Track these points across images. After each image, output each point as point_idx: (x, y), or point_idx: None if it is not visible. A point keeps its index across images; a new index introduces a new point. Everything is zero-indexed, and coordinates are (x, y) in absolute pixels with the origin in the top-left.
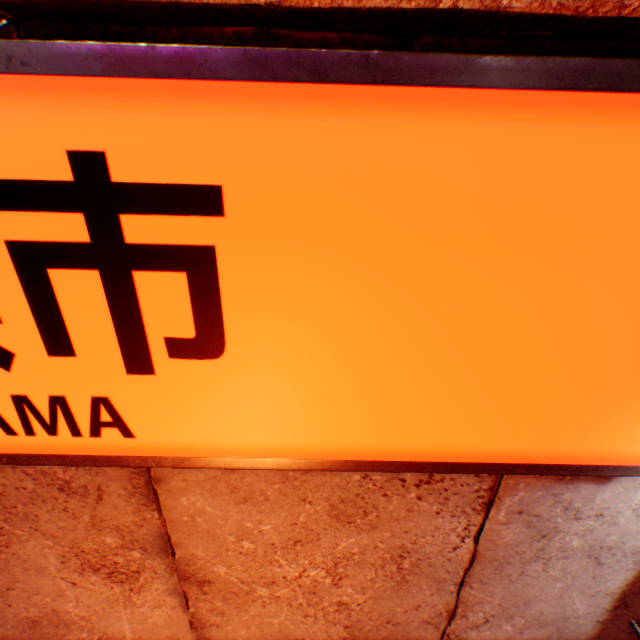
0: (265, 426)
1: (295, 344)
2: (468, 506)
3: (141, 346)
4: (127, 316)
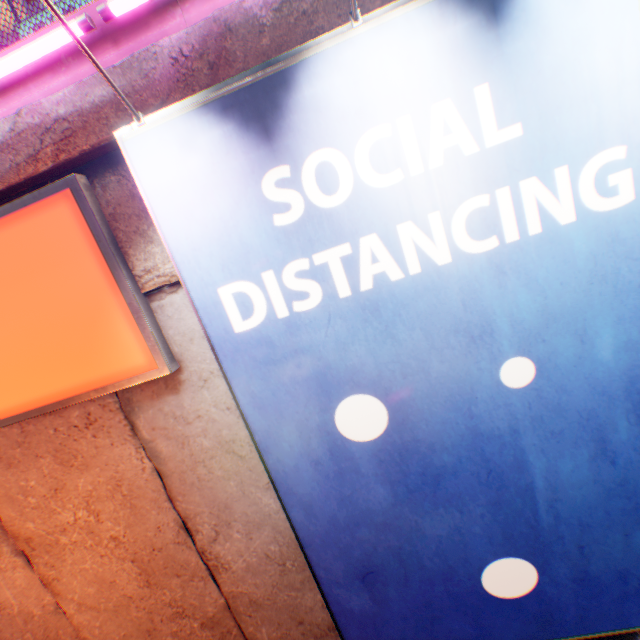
0: None
1: None
2: (127, 434)
3: None
4: None
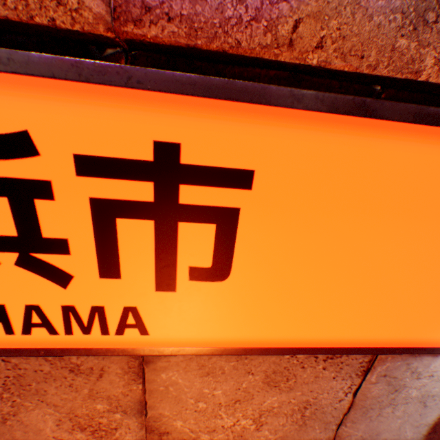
0: (243, 326)
1: (277, 272)
2: (353, 372)
3: (170, 272)
4: (166, 251)
